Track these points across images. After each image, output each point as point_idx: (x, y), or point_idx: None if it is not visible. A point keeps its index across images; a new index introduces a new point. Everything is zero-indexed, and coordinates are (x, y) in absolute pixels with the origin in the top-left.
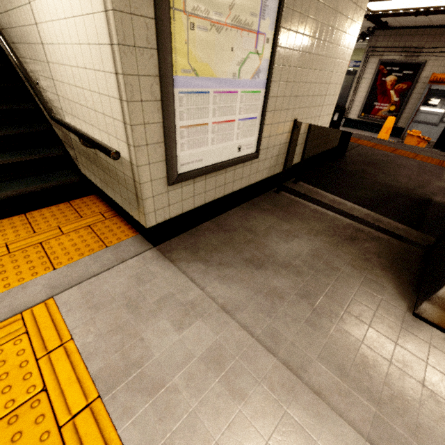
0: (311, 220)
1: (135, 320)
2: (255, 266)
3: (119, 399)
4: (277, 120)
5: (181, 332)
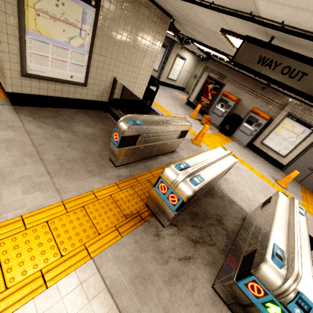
0: (108, 126)
1: None
2: (58, 128)
3: None
4: (100, 73)
5: None
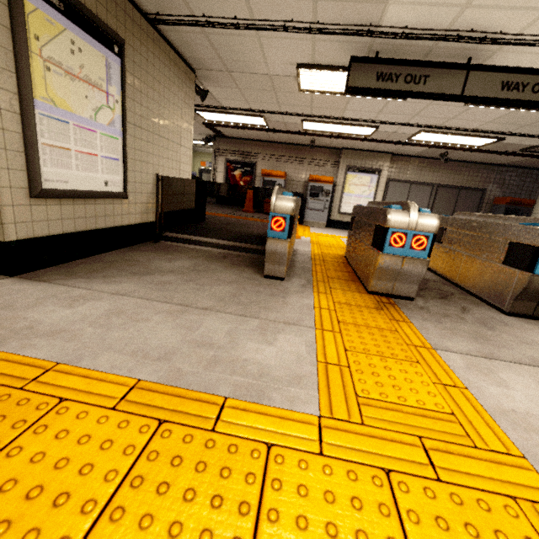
0: (190, 252)
1: (10, 312)
2: (142, 274)
3: (13, 344)
4: (139, 169)
5: (72, 309)
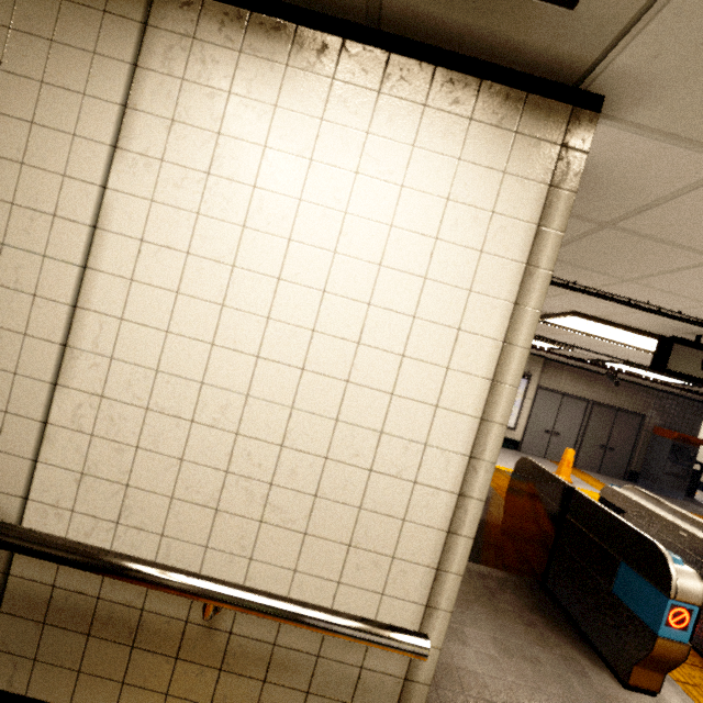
0: None
1: None
2: None
3: None
4: None
5: None
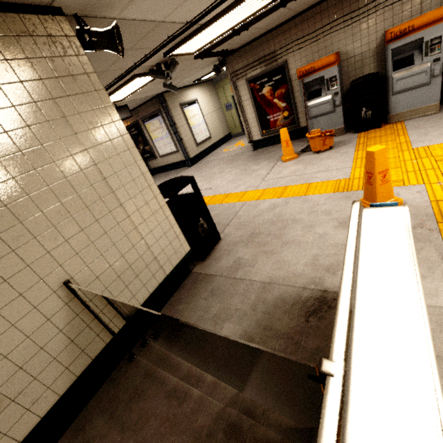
0: (157, 435)
1: None
2: None
3: None
4: (1, 327)
5: None
